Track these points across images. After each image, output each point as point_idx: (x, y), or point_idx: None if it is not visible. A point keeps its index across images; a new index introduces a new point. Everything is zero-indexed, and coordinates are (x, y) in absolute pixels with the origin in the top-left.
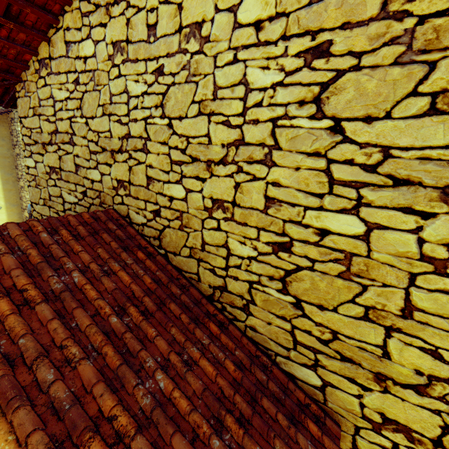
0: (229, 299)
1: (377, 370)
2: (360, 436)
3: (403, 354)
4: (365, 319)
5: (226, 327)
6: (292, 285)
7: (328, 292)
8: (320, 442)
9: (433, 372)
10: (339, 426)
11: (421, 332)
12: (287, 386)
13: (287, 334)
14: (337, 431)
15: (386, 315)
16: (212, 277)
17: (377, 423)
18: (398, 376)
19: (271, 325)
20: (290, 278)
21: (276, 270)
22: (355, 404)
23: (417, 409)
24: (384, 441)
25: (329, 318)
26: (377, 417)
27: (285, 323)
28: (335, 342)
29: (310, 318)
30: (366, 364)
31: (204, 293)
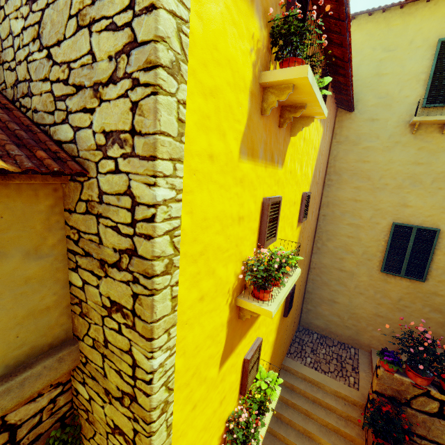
0: (21, 91)
1: (93, 82)
2: (100, 173)
3: (101, 46)
4: (78, 30)
5: (11, 111)
6: (44, 36)
7: (59, 21)
8: (41, 160)
9: (117, 48)
10: (87, 171)
11: (103, 9)
12: (45, 142)
13: (50, 96)
14: (75, 167)
15: (86, 12)
16: (11, 76)
17: (104, 146)
18: (103, 76)
19: (43, 95)
20: (42, 29)
21: (35, 28)
22: (91, 137)
23: (118, 103)
24: (111, 164)
25: (64, 50)
26: (103, 138)
27: (48, 83)
28: (71, 75)
29: (57, 62)
30: (88, 81)
31: (10, 99)
